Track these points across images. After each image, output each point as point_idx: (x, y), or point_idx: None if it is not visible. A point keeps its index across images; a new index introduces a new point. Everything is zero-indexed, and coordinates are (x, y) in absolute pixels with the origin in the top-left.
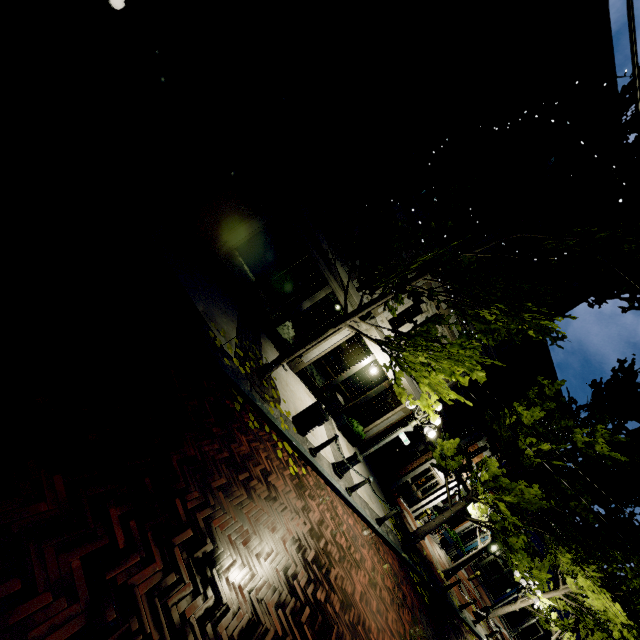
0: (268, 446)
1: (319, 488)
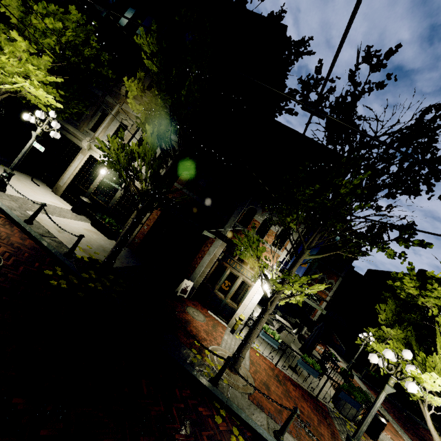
0: None
1: None
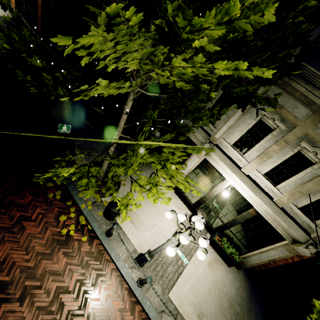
0: (55, 210)
1: (93, 257)
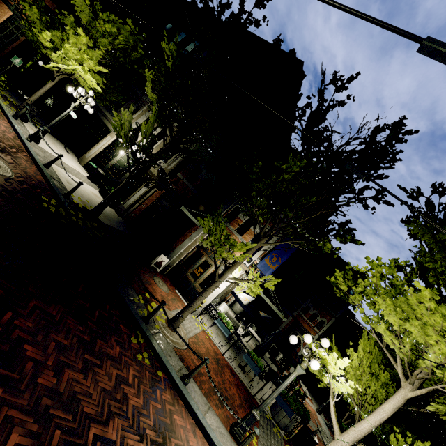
0: None
1: None
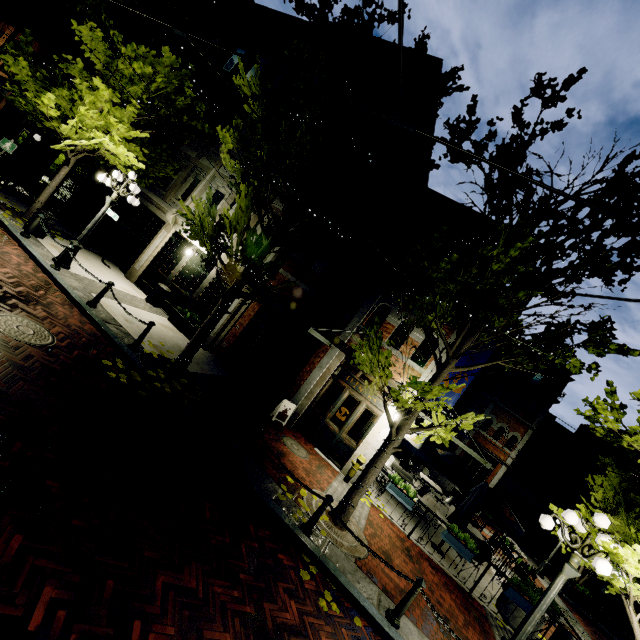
0: None
1: None
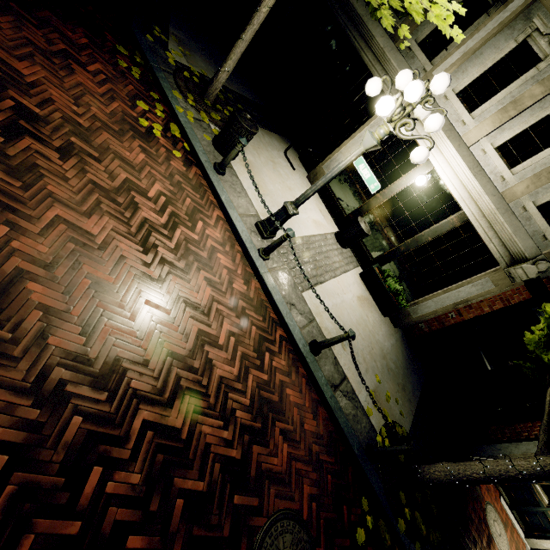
0: (129, 87)
1: (190, 185)
